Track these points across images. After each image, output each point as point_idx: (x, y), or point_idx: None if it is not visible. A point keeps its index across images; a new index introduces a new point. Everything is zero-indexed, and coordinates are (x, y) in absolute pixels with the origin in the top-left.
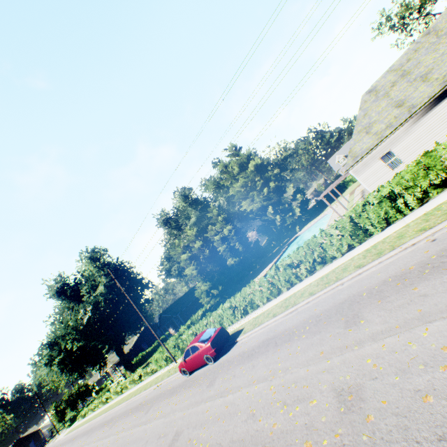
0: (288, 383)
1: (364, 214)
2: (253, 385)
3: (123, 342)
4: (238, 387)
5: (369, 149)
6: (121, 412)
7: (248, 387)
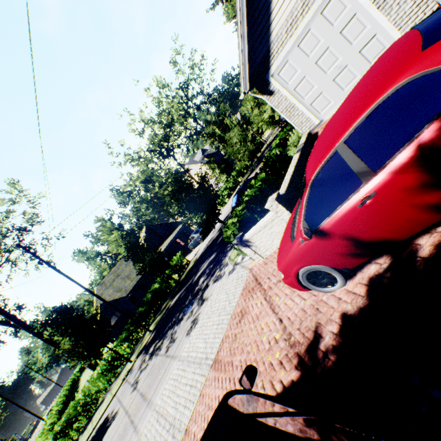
0: None
1: None
2: None
3: None
4: None
5: None
6: None
7: None
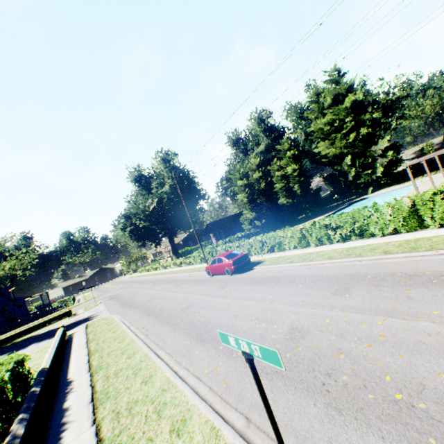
0: (267, 309)
1: (430, 204)
2: (246, 301)
3: (175, 234)
4: (236, 298)
5: None
6: (162, 279)
7: (242, 300)
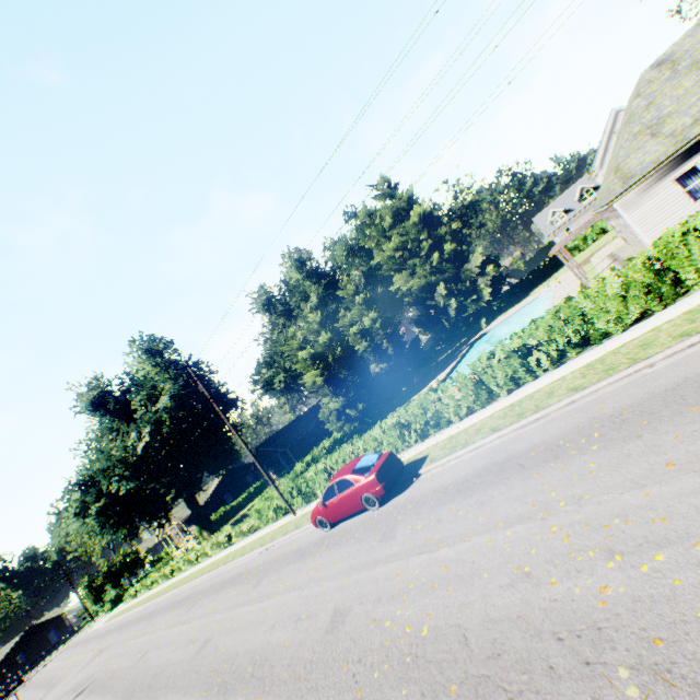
0: (598, 520)
1: (683, 250)
2: (498, 531)
3: (198, 487)
4: (459, 537)
5: (658, 162)
6: (203, 587)
7: (486, 535)
